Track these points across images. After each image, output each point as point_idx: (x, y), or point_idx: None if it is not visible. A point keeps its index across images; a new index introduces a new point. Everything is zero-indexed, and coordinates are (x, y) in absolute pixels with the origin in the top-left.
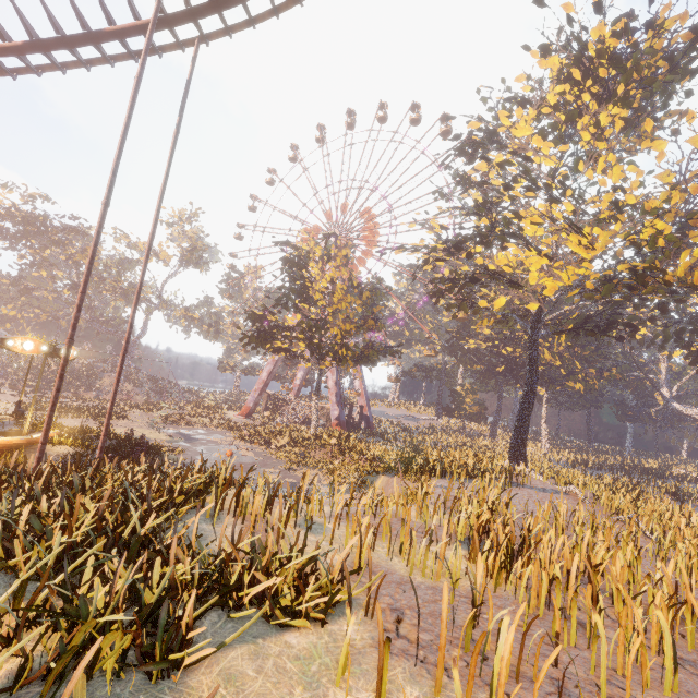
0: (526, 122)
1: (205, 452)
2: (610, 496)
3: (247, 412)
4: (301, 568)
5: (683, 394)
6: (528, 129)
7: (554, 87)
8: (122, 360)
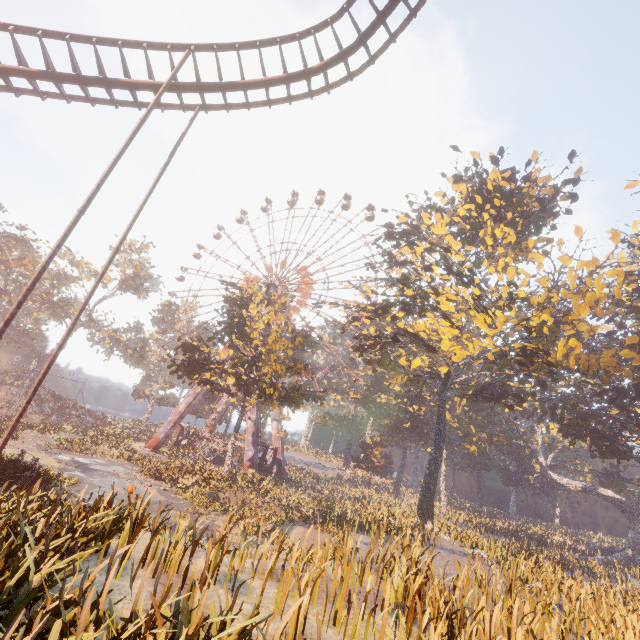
0: (441, 225)
1: (103, 485)
2: (513, 562)
3: (155, 444)
4: None
5: (556, 463)
6: (443, 229)
7: (463, 205)
8: (48, 367)
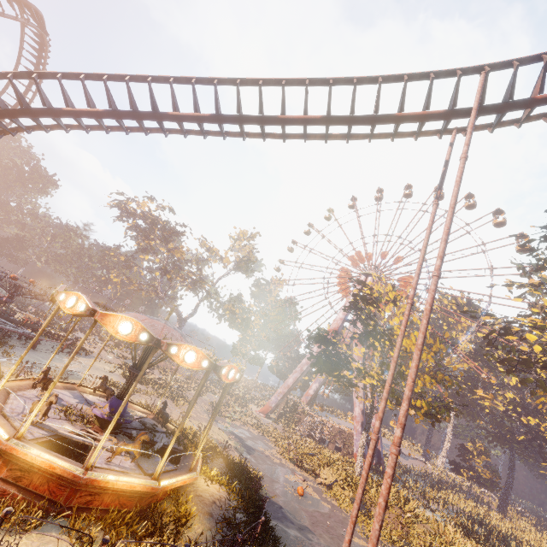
0: None
1: (274, 478)
2: None
3: (267, 411)
4: None
5: None
6: None
7: None
8: (374, 447)
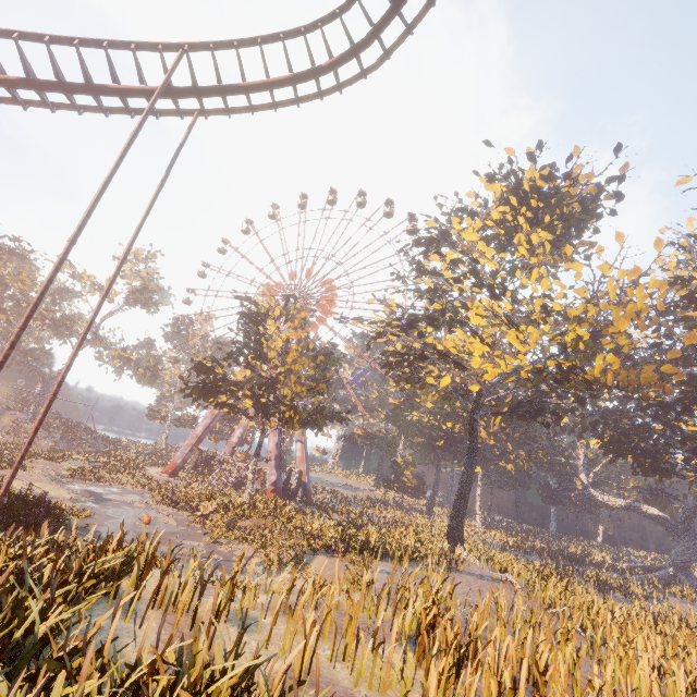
0: (473, 229)
1: (117, 516)
2: (542, 586)
3: (172, 470)
4: (237, 684)
5: (598, 481)
6: (475, 235)
7: (497, 207)
8: (48, 406)
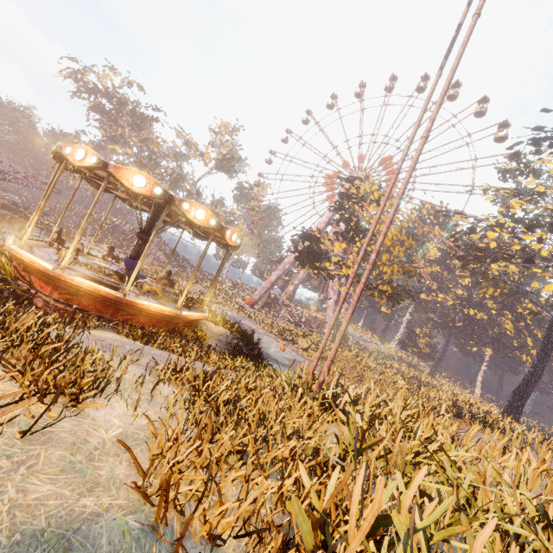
0: None
1: (262, 340)
2: None
3: (251, 303)
4: None
5: None
6: None
7: None
8: (351, 283)
